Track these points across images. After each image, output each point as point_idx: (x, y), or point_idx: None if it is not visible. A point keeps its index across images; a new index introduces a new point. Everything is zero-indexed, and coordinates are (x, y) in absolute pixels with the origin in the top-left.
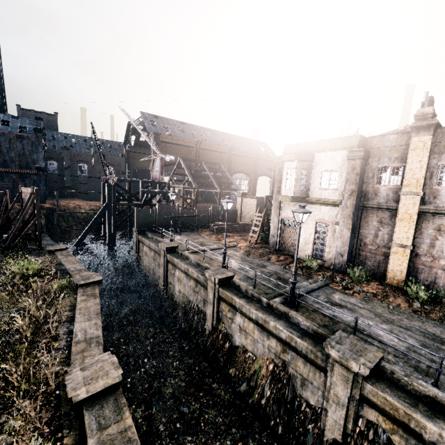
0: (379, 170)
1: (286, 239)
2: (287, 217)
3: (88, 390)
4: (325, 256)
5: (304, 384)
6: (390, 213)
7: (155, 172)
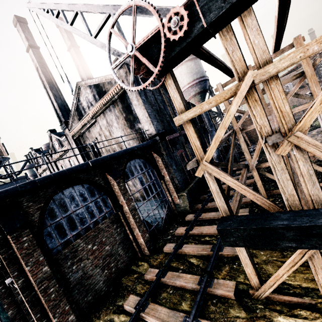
0: None
1: None
2: None
3: None
4: None
5: None
6: None
7: None
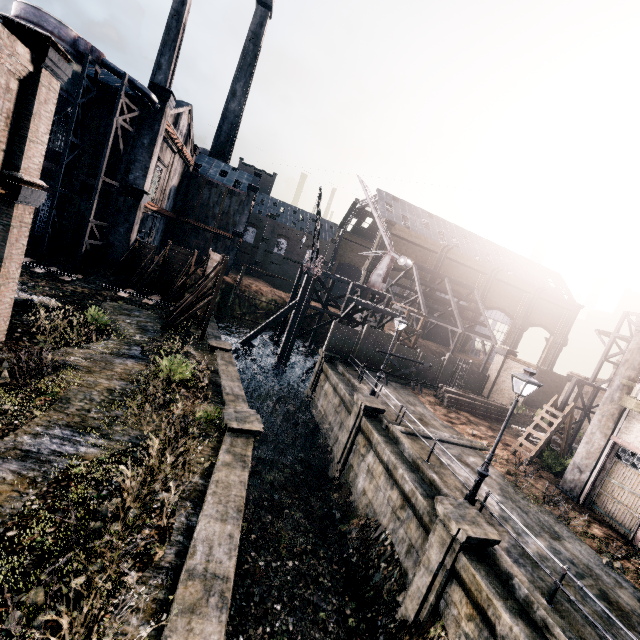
0: None
1: (612, 490)
2: (633, 448)
3: None
4: None
5: None
6: None
7: (375, 276)
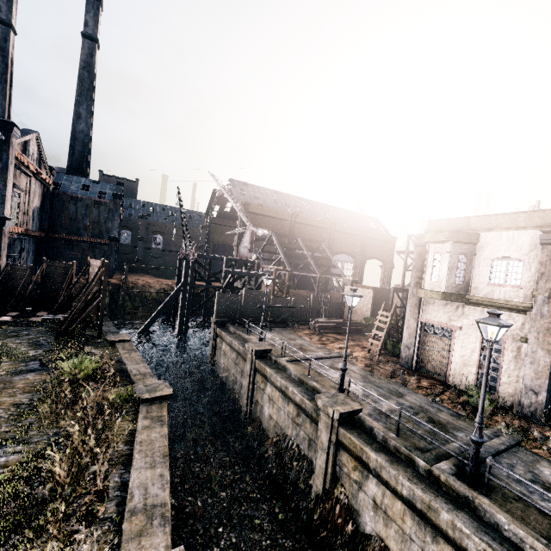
0: None
1: (428, 353)
2: (431, 322)
3: None
4: (500, 390)
5: None
6: None
7: (243, 249)
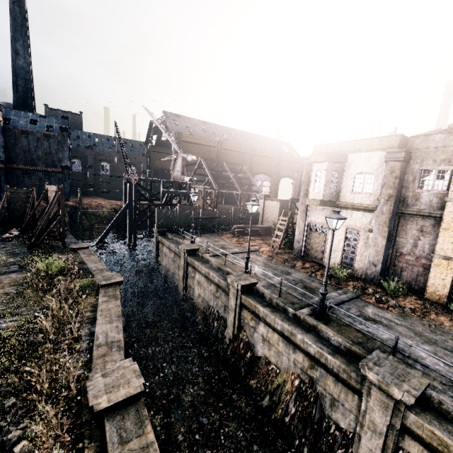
0: (421, 173)
1: (312, 245)
2: (314, 222)
3: (109, 399)
4: (355, 265)
5: (334, 404)
6: (433, 221)
7: (176, 172)
